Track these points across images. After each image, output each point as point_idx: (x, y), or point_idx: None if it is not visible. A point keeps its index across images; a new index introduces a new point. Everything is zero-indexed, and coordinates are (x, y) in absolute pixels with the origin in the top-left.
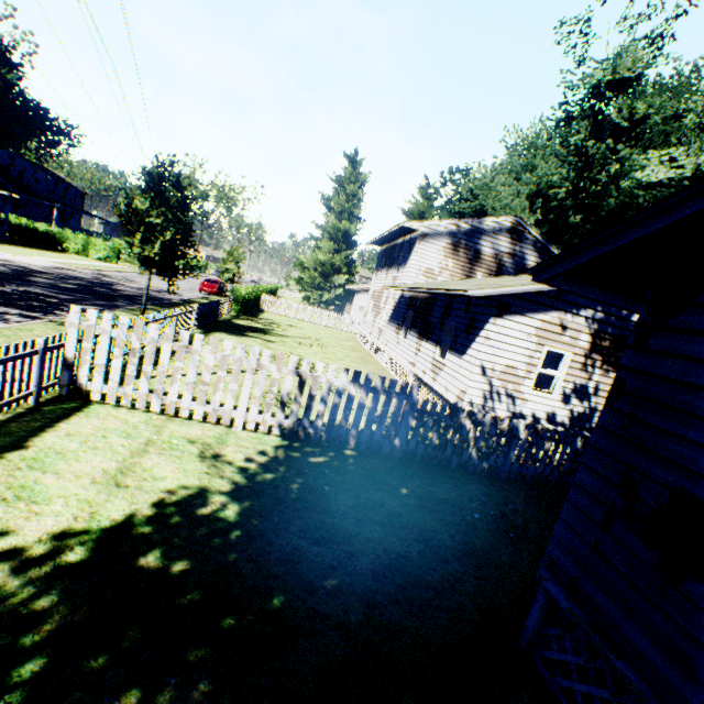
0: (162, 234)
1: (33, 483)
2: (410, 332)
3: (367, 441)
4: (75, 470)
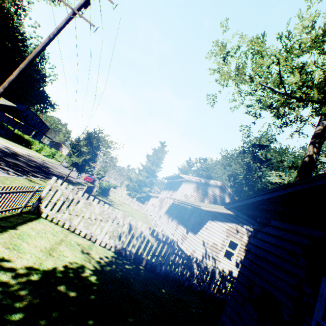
0: (85, 155)
1: (19, 244)
2: (174, 219)
3: (151, 263)
4: (34, 243)
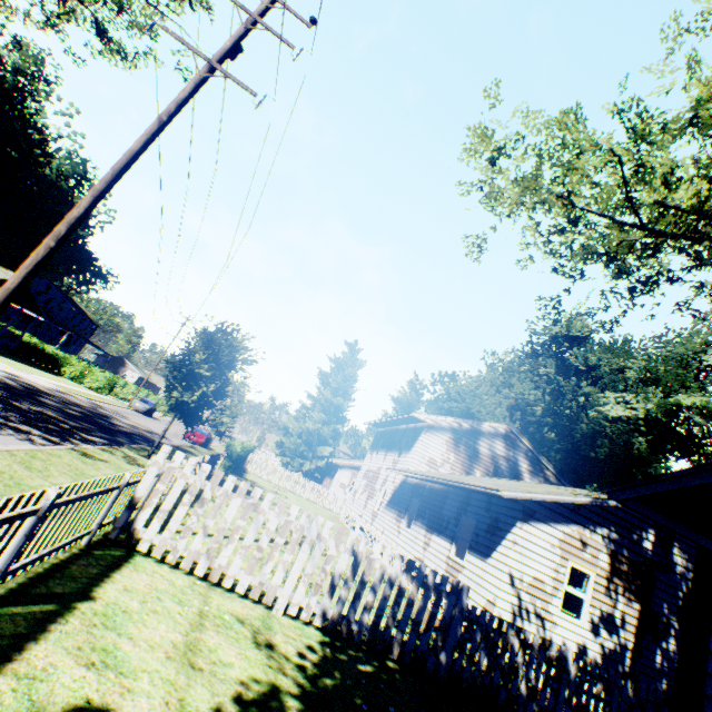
0: (205, 384)
1: (113, 646)
2: (416, 522)
3: (412, 651)
4: (146, 636)
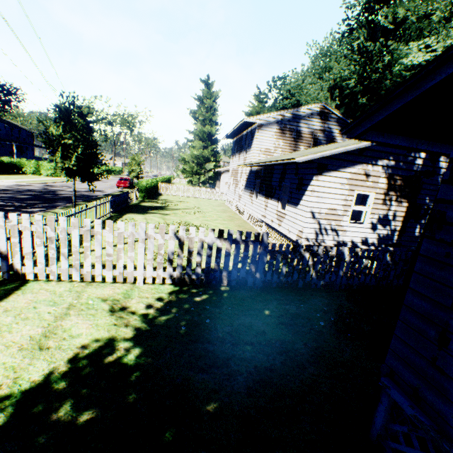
0: (75, 151)
1: None
2: (259, 195)
3: (236, 278)
4: (6, 341)
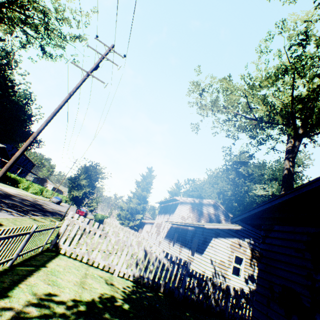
0: (85, 188)
1: (56, 280)
2: (176, 243)
3: (168, 288)
4: (66, 278)
